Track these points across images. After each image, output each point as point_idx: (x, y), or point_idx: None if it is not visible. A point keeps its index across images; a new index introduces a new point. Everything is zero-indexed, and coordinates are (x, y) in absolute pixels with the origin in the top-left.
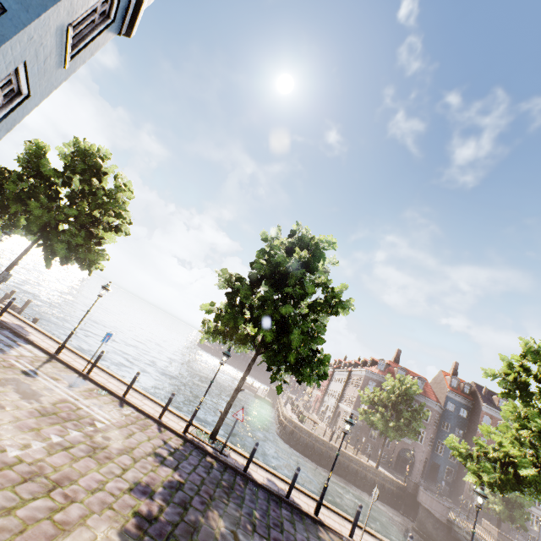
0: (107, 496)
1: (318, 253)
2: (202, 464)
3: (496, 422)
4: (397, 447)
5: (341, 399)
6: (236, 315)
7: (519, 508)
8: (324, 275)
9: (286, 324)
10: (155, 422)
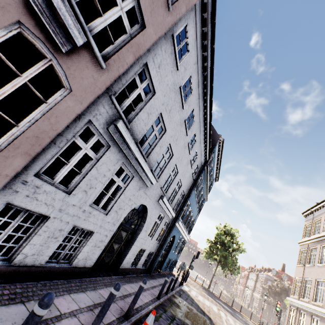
0: (201, 290)
1: (233, 234)
2: (209, 293)
3: None
4: None
5: (254, 290)
6: (212, 253)
7: None
8: (236, 238)
9: (226, 256)
10: (194, 281)
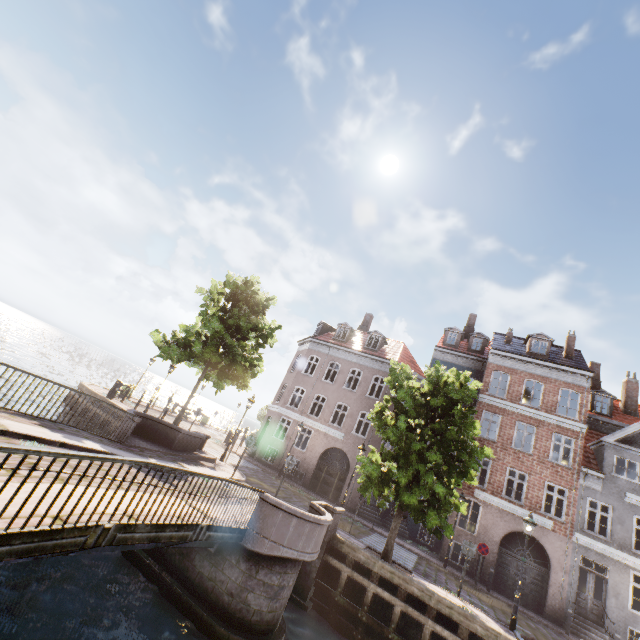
0: None
1: None
2: None
3: (521, 379)
4: (319, 447)
5: None
6: None
7: (409, 464)
8: None
9: None
10: None
